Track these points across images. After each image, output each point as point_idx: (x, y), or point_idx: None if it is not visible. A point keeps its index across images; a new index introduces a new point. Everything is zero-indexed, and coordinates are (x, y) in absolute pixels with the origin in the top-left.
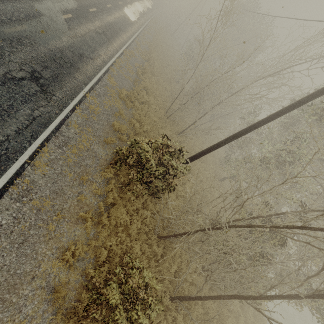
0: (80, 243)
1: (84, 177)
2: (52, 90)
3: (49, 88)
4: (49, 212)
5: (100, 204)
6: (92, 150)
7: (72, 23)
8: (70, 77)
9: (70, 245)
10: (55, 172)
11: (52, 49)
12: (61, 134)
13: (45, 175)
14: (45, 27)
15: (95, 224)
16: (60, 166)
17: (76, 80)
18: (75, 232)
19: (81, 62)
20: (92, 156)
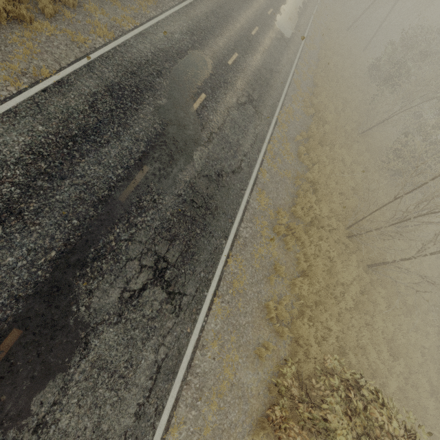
0: None
1: None
2: (182, 285)
3: (177, 284)
4: None
5: None
6: (238, 383)
7: (205, 111)
8: (205, 235)
9: None
10: None
11: (181, 192)
12: (194, 375)
13: None
14: (171, 149)
15: None
16: None
17: (213, 236)
18: None
19: (220, 190)
20: (238, 398)
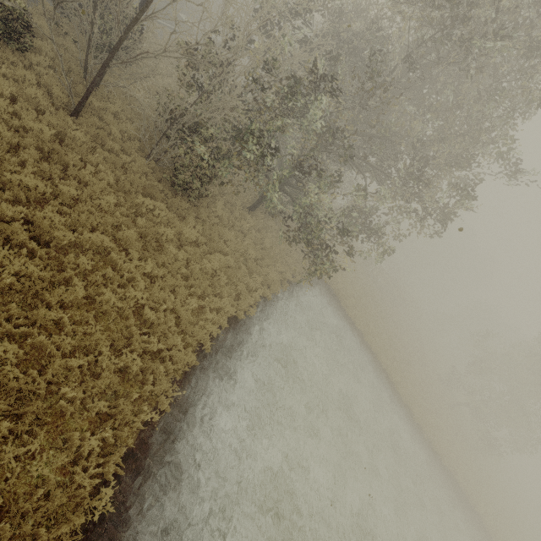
0: None
1: None
2: None
3: None
4: None
5: None
6: None
7: None
8: None
9: None
10: None
11: None
12: None
13: None
14: None
15: None
16: None
17: None
18: None
19: None
20: None
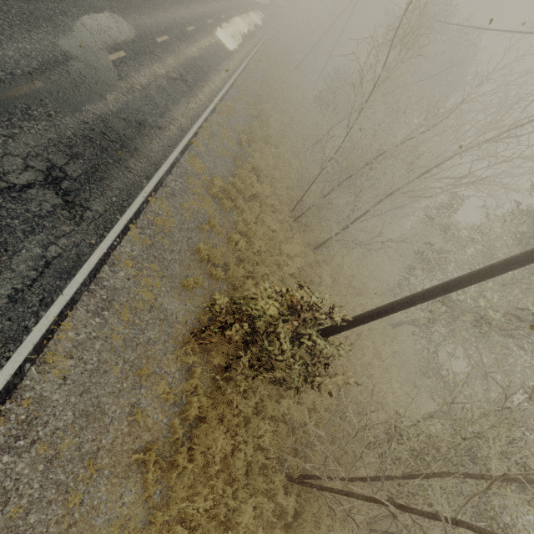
0: (131, 530)
1: (142, 372)
2: (86, 200)
3: (79, 197)
4: (72, 463)
5: (174, 424)
6: (160, 307)
7: (125, 66)
8: (120, 168)
9: (111, 532)
10: (86, 369)
11: (88, 120)
12: (99, 286)
13: (66, 379)
14: (76, 80)
15: (164, 468)
16: (97, 353)
17: (131, 172)
18: (123, 497)
19: (141, 137)
20: (159, 320)
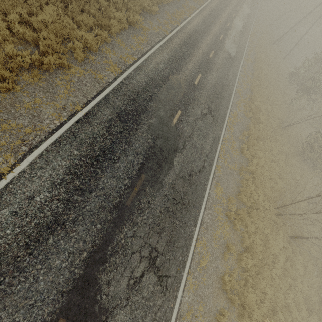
0: None
1: None
2: (167, 268)
3: (164, 268)
4: None
5: None
6: None
7: (181, 124)
8: (182, 226)
9: None
10: None
11: (166, 192)
12: None
13: None
14: (159, 158)
15: None
16: None
17: (187, 225)
18: None
19: (191, 187)
20: None
